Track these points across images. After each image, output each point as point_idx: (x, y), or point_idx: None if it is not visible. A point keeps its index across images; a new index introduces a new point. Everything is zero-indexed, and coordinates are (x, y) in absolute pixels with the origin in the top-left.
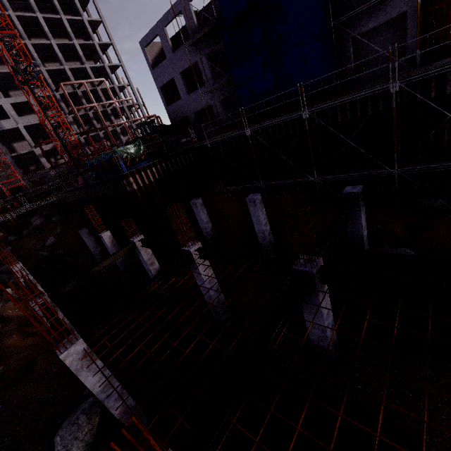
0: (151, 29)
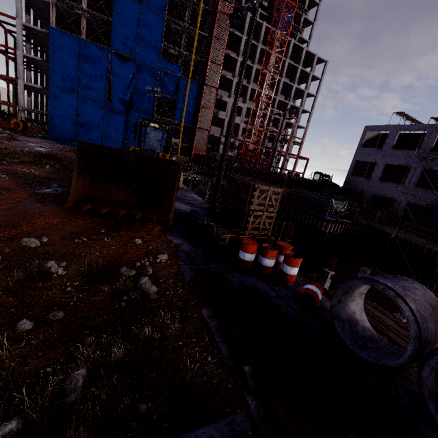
0: (385, 125)
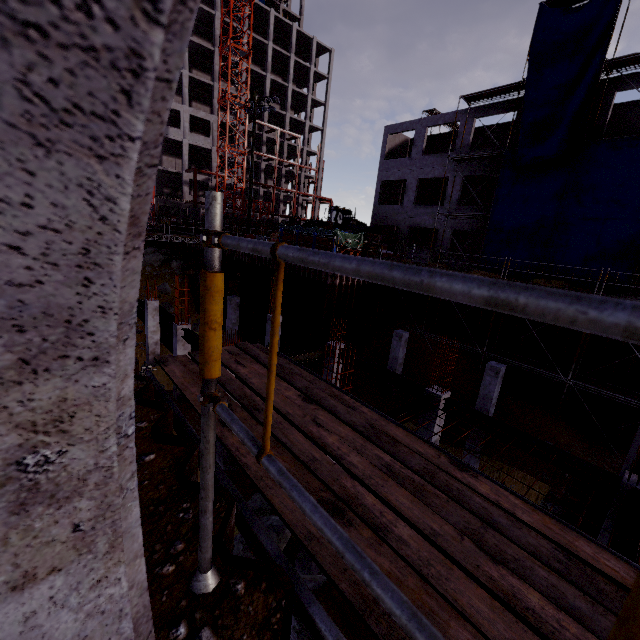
0: (410, 122)
